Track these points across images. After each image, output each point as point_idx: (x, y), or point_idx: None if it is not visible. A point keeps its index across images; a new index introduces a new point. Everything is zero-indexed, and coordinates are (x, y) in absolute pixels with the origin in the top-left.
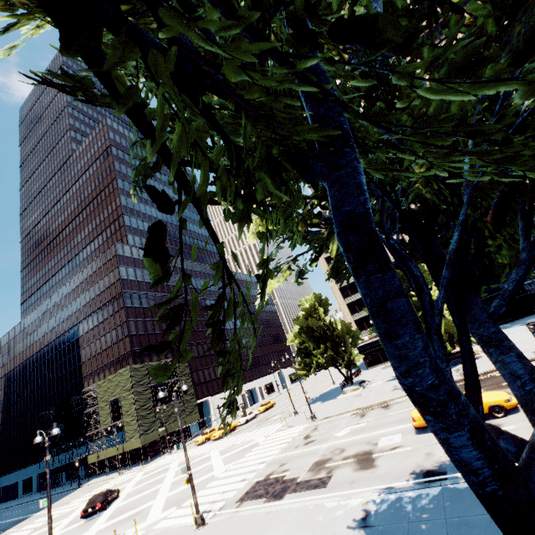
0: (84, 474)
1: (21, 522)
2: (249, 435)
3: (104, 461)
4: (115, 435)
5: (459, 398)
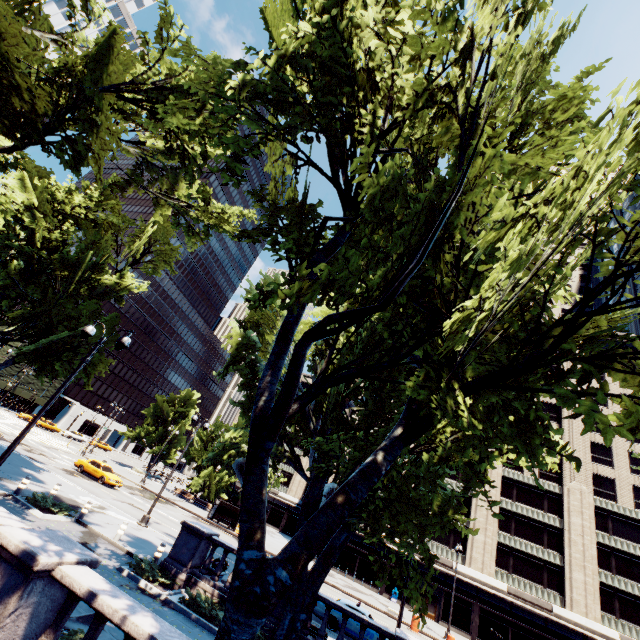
0: None
1: None
2: (48, 435)
3: None
4: None
5: None
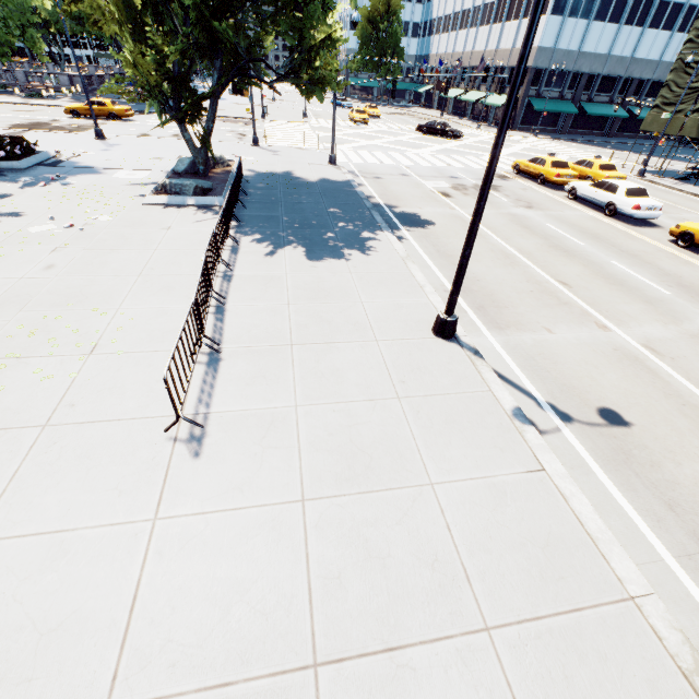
0: None
1: (610, 149)
2: (400, 159)
3: None
4: None
5: None
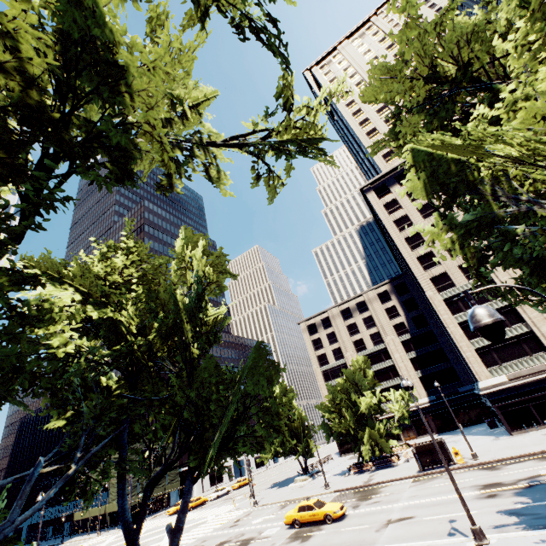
0: (68, 531)
1: None
2: (208, 511)
3: (88, 519)
4: (100, 496)
5: (125, 515)
